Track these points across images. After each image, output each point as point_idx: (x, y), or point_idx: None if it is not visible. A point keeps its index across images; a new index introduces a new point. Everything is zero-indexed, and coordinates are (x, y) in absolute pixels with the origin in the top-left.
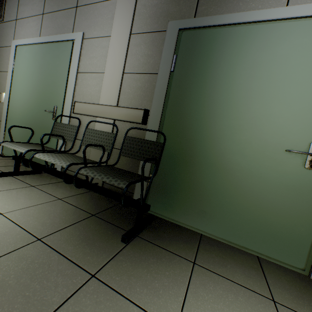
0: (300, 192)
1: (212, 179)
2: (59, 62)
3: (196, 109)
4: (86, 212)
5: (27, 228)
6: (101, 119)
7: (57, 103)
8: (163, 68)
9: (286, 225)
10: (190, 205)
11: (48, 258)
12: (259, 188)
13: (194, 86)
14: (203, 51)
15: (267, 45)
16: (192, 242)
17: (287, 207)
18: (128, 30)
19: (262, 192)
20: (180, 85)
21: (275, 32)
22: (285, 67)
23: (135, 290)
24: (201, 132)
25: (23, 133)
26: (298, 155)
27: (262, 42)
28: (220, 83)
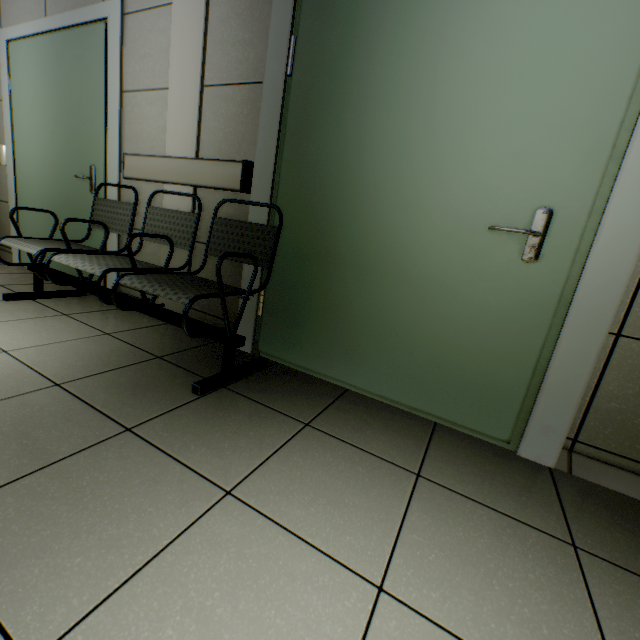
0: (511, 308)
1: (364, 291)
2: (87, 72)
3: (334, 155)
4: (148, 353)
5: (42, 370)
6: (171, 186)
7: (94, 160)
8: (271, 68)
9: (485, 368)
10: (328, 340)
11: (65, 407)
12: (442, 304)
13: (330, 105)
14: (344, 23)
15: None
16: (322, 399)
17: (488, 336)
18: None
19: (446, 311)
20: (305, 105)
21: None
22: (500, 47)
23: (188, 449)
24: (344, 202)
25: (48, 223)
26: (513, 236)
27: None
28: (376, 95)
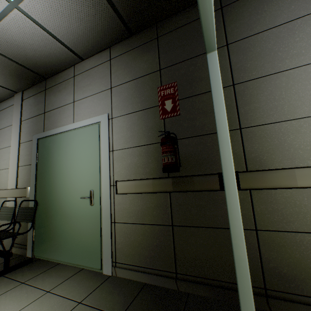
0: (92, 220)
1: (60, 223)
2: None
3: (49, 182)
4: None
5: None
6: (9, 198)
7: None
8: (33, 161)
9: (90, 242)
10: (53, 244)
11: None
12: (78, 223)
13: (47, 169)
14: (48, 149)
15: (69, 142)
16: (42, 270)
17: (89, 231)
18: (18, 142)
19: (79, 225)
20: (41, 169)
21: (71, 136)
22: (76, 152)
23: None
24: (52, 195)
25: None
26: (88, 198)
27: (67, 141)
28: (56, 165)
